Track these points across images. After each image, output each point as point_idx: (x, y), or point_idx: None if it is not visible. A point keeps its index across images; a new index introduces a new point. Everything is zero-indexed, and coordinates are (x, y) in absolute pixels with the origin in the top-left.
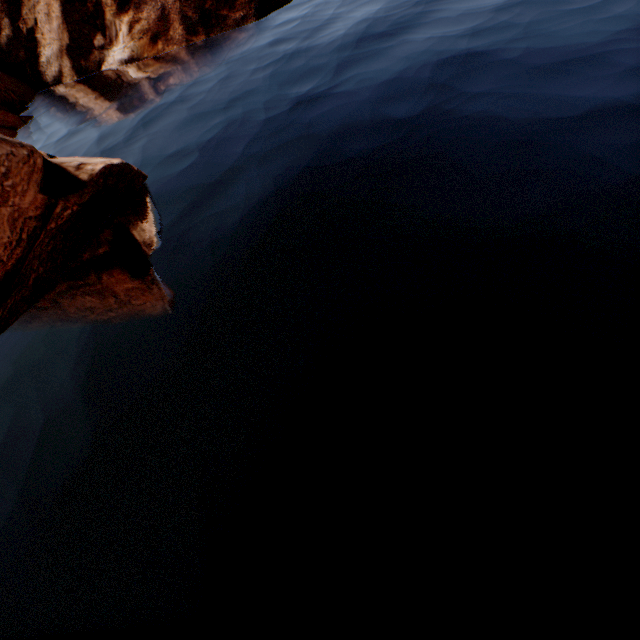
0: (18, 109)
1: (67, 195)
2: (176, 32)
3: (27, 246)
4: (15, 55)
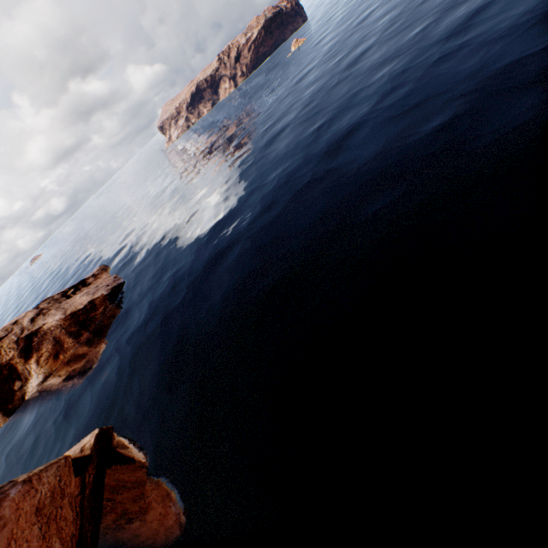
0: None
1: (87, 468)
2: (69, 343)
3: (81, 515)
4: None
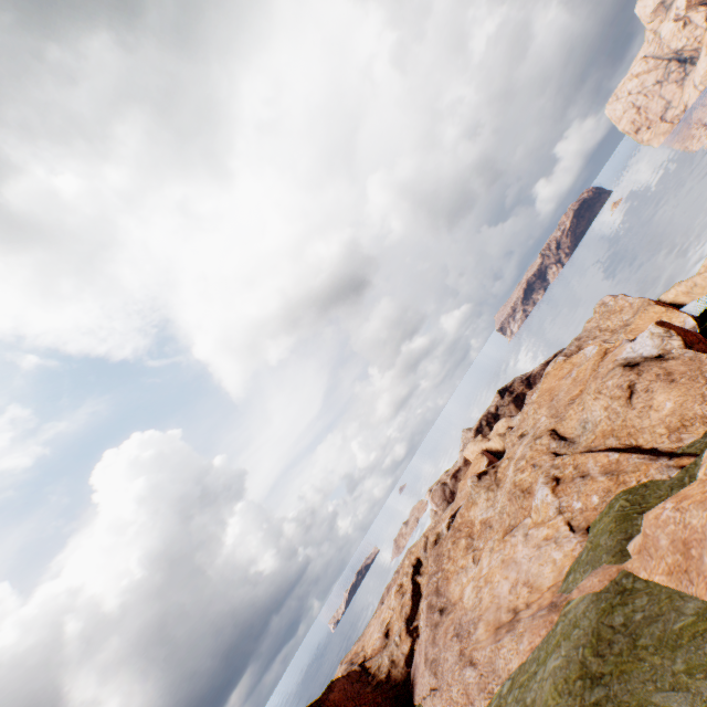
0: None
1: None
2: None
3: None
4: None
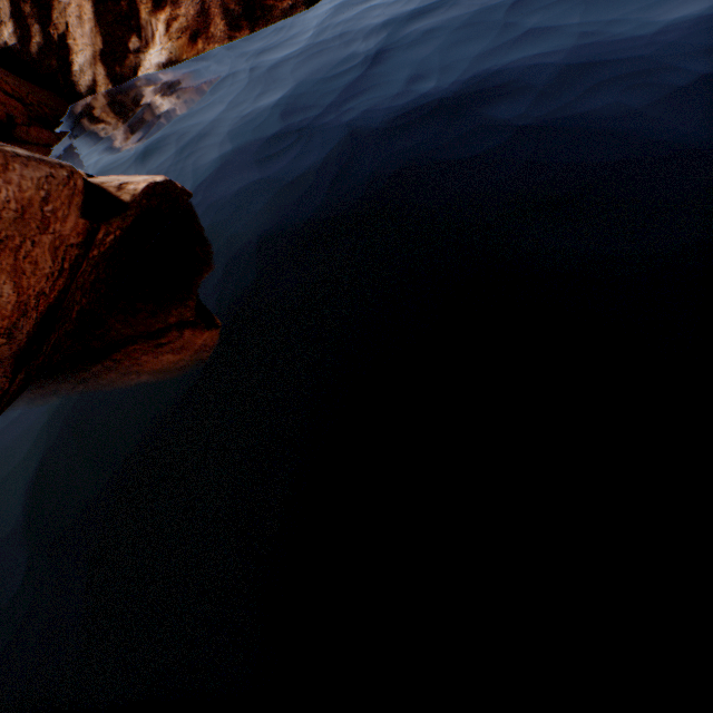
0: (52, 124)
1: (109, 219)
2: (217, 28)
3: (69, 276)
4: (47, 65)
